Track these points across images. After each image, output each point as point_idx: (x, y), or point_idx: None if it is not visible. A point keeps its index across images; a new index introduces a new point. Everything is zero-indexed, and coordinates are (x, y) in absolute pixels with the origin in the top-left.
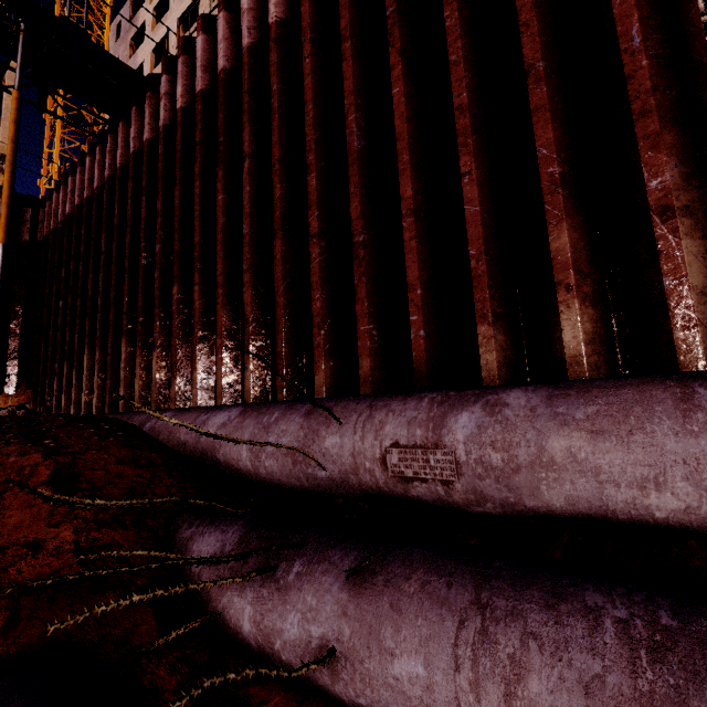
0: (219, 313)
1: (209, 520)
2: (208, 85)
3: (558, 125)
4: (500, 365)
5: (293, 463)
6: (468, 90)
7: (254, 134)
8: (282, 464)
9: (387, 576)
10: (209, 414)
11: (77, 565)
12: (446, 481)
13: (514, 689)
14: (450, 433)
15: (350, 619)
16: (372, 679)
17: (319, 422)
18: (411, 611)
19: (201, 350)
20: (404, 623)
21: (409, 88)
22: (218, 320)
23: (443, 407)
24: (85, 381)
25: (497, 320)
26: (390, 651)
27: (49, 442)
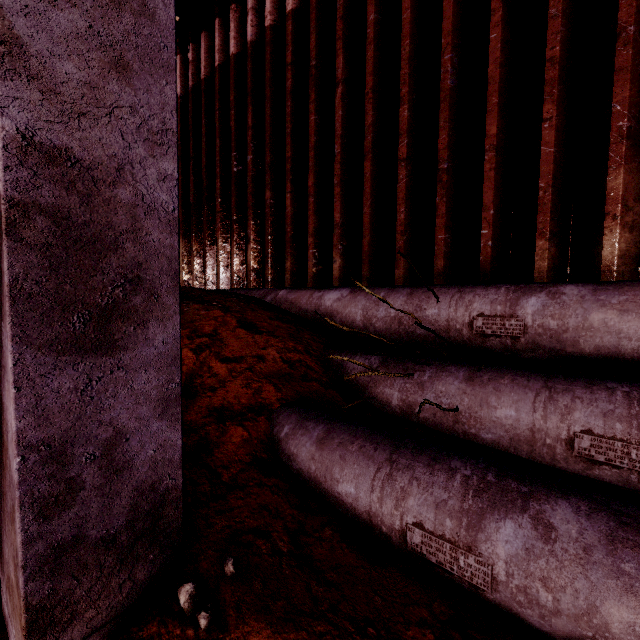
0: (310, 217)
1: (352, 353)
2: (297, 4)
3: (635, 85)
4: (549, 269)
5: (398, 325)
6: (561, 43)
7: (347, 61)
8: (389, 325)
9: (489, 377)
10: (322, 292)
11: (288, 368)
12: (515, 337)
13: (566, 417)
14: (522, 309)
15: (468, 395)
16: (482, 419)
17: (420, 300)
18: (506, 390)
19: (292, 246)
20: (503, 395)
21: (505, 35)
22: (309, 223)
23: (517, 293)
24: (182, 264)
25: (552, 238)
26: (494, 407)
27: (216, 304)
